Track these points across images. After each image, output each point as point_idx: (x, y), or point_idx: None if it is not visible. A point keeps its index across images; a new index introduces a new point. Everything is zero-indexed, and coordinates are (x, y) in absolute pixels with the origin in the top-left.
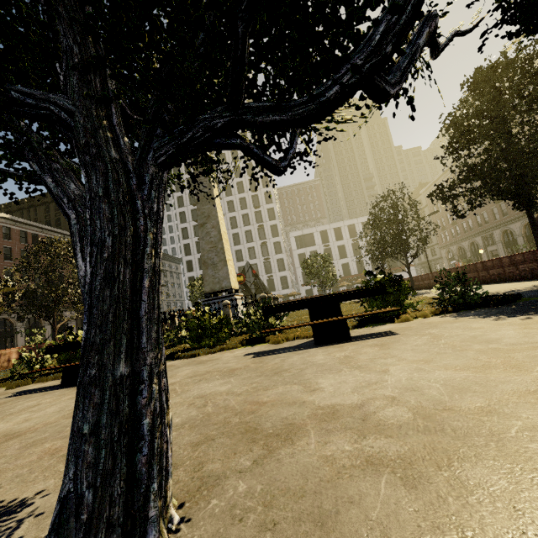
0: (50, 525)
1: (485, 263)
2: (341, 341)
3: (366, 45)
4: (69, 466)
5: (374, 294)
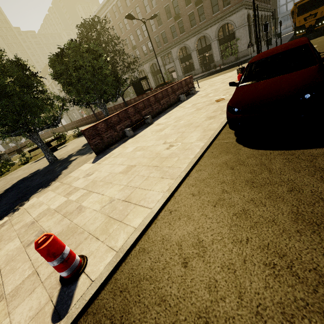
0: (51, 160)
1: (86, 117)
2: (56, 151)
3: (58, 122)
4: (49, 157)
5: (58, 138)
